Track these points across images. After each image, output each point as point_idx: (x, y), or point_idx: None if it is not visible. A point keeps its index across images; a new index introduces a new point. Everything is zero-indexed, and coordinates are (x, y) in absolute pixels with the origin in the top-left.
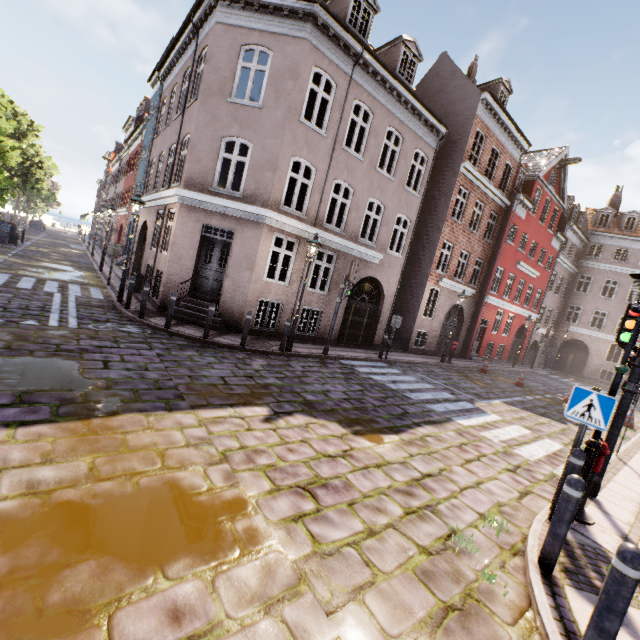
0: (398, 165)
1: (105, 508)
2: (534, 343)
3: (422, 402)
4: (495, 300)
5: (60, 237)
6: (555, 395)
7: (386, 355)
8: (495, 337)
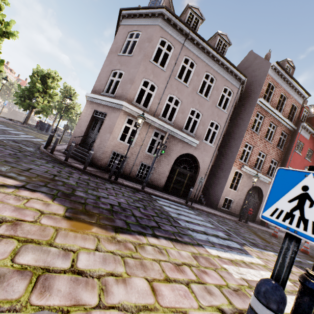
0: (212, 93)
1: None
2: None
3: (187, 228)
4: None
5: None
6: None
7: (191, 203)
8: None
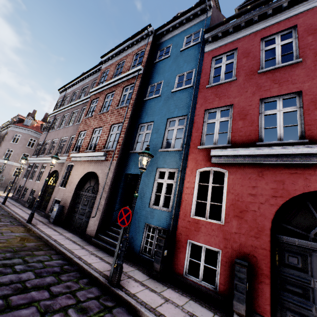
0: None
1: None
2: None
3: None
4: None
5: None
6: None
7: None
8: None
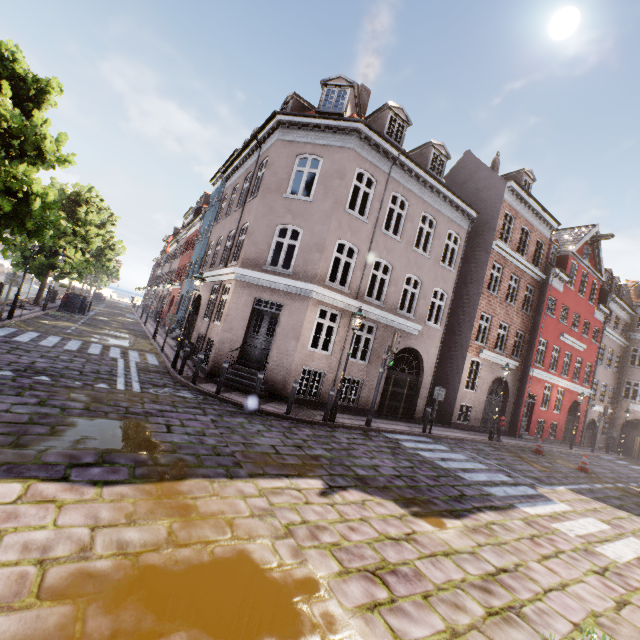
0: (433, 244)
1: (187, 576)
2: (591, 422)
3: (478, 484)
4: (541, 373)
5: (117, 307)
6: (628, 484)
7: (430, 429)
8: (545, 413)
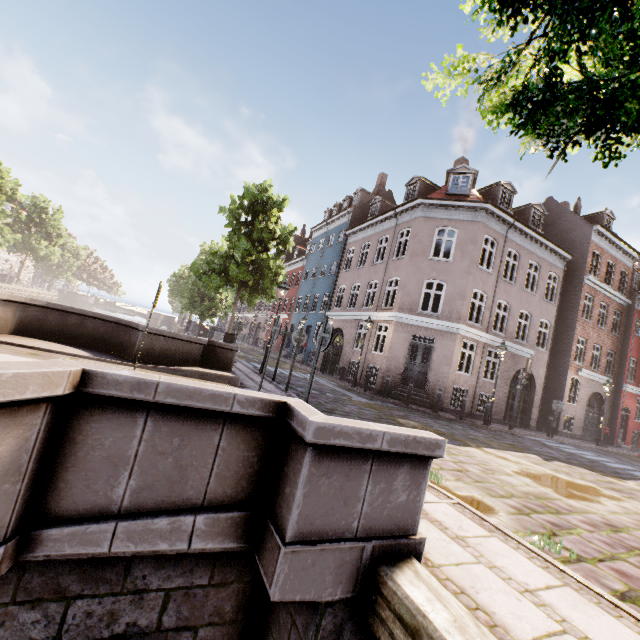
0: (538, 284)
1: (546, 477)
2: None
3: (619, 468)
4: (633, 388)
5: None
6: None
7: (552, 434)
8: (639, 425)
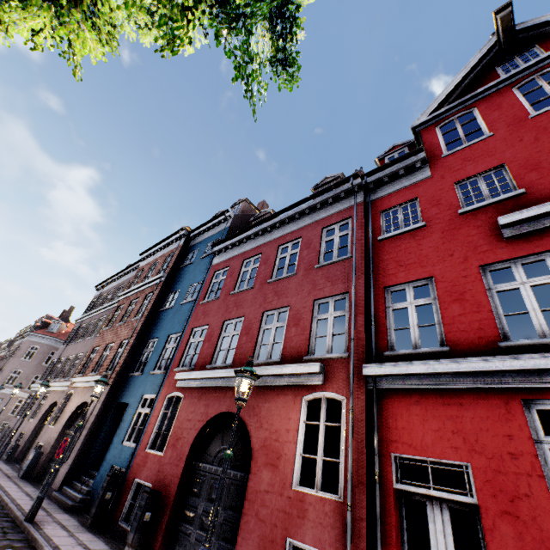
0: None
1: None
2: None
3: None
4: None
5: None
6: None
7: None
8: None
